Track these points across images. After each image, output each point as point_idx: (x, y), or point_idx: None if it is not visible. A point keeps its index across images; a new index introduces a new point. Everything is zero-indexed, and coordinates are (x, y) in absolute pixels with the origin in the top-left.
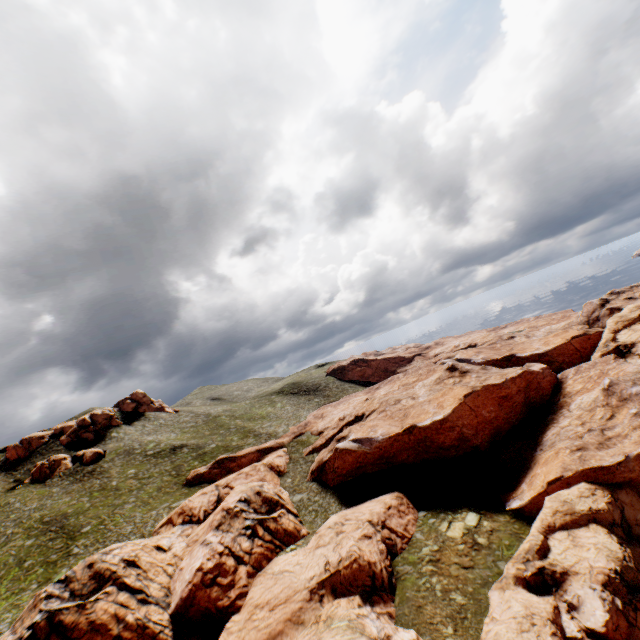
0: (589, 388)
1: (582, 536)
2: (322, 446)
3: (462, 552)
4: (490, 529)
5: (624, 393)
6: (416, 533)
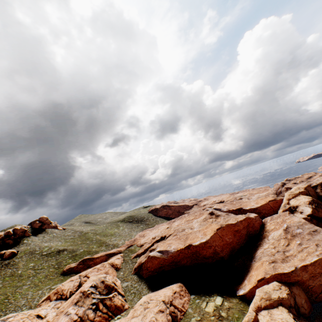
0: (277, 228)
1: (275, 313)
2: (142, 253)
3: (213, 321)
4: (228, 307)
5: (293, 232)
6: (189, 308)
